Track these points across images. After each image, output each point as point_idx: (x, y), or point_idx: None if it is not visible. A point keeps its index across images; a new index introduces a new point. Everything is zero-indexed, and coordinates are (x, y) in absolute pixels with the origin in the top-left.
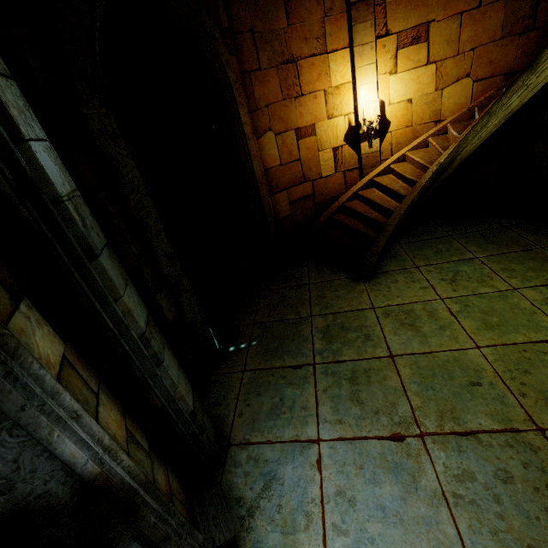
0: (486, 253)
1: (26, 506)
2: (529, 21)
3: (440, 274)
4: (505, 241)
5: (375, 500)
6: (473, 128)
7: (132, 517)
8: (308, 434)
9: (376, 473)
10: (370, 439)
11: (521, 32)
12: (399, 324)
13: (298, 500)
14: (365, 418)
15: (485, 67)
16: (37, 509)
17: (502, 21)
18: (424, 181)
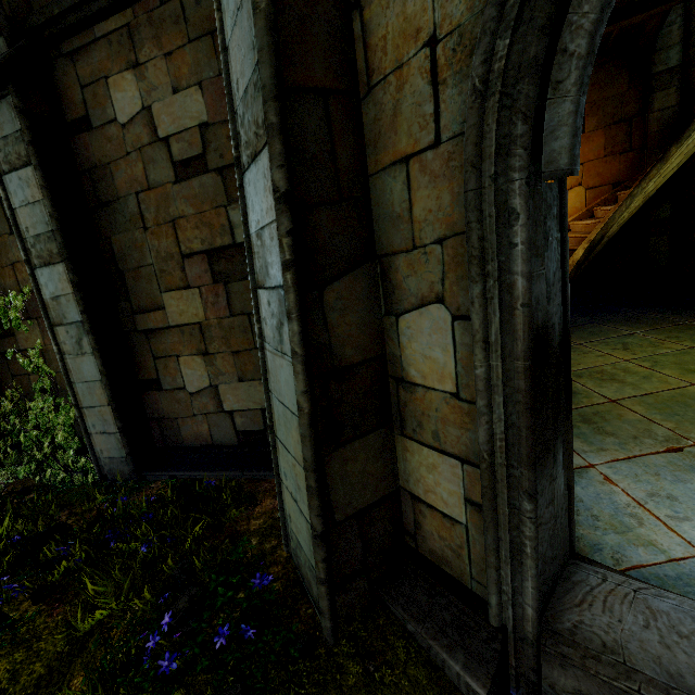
0: (641, 329)
1: (548, 329)
2: (626, 145)
3: (608, 346)
4: (652, 321)
5: (694, 492)
6: (619, 208)
7: (571, 404)
8: (575, 463)
9: (677, 475)
10: (647, 455)
11: (621, 152)
12: (598, 380)
13: (611, 508)
14: (626, 443)
15: (594, 178)
16: (550, 339)
17: (603, 144)
18: (577, 256)
